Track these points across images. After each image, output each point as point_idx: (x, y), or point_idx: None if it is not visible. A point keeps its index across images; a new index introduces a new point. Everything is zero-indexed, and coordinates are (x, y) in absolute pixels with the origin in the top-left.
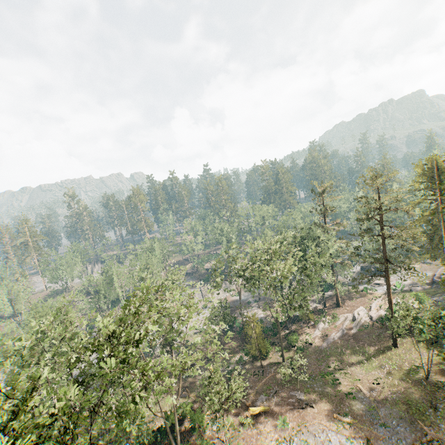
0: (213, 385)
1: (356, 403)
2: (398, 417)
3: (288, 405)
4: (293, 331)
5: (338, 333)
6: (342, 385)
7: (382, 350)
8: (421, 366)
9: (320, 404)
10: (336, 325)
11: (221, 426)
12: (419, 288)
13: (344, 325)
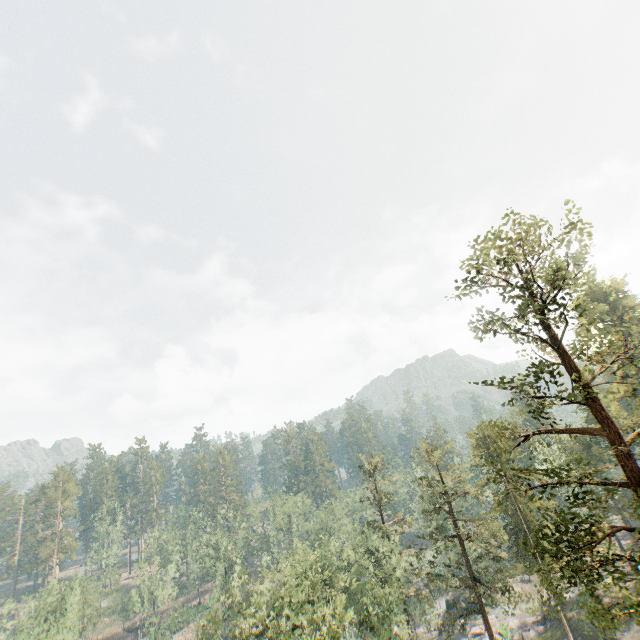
0: None
1: None
2: None
3: None
4: None
5: None
6: None
7: None
8: None
9: None
10: None
11: None
12: (532, 631)
13: None
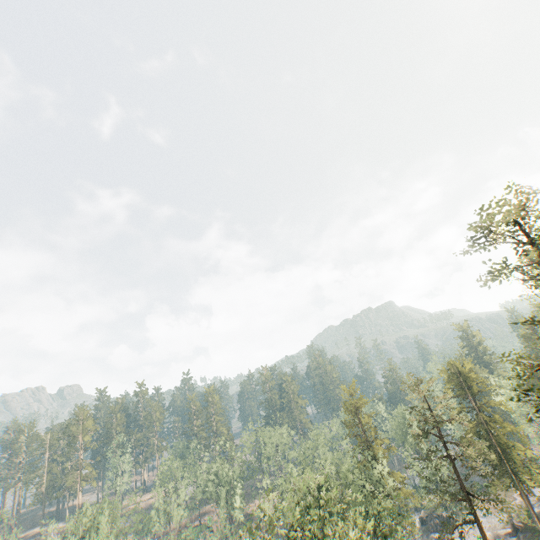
0: None
1: None
2: None
3: None
4: None
5: None
6: None
7: None
8: None
9: None
10: None
11: None
12: None
13: None
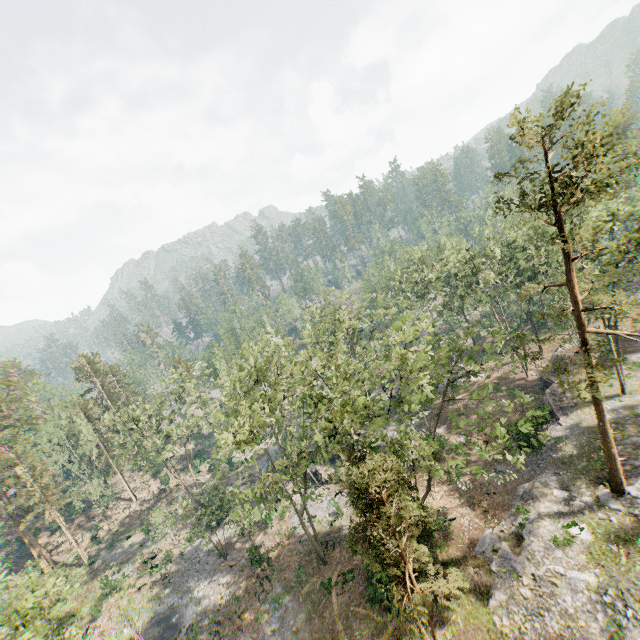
0: None
1: None
2: None
3: (625, 292)
4: None
5: None
6: None
7: None
8: None
9: None
10: None
11: None
12: None
13: None
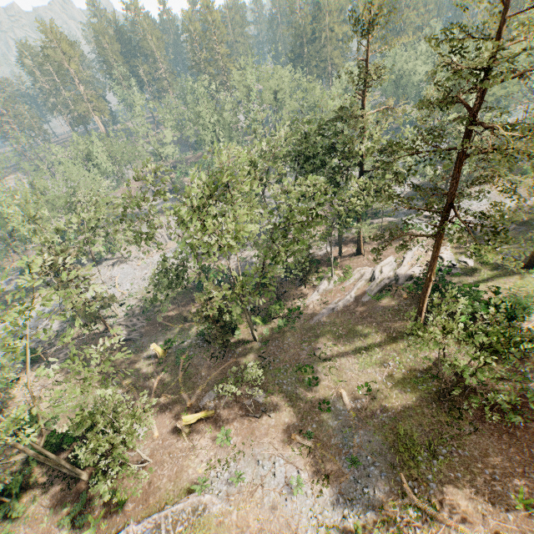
0: (98, 420)
1: (329, 417)
2: (378, 451)
3: (241, 409)
4: (282, 293)
5: (343, 300)
6: (320, 386)
7: (394, 338)
8: (439, 377)
9: (281, 412)
10: (345, 287)
11: (148, 433)
12: (488, 229)
13: (355, 287)
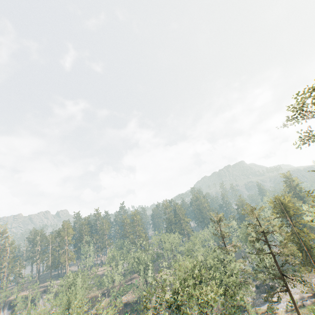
0: None
1: None
2: None
3: None
4: None
5: None
6: None
7: None
8: None
9: None
10: None
11: None
12: (308, 301)
13: None
